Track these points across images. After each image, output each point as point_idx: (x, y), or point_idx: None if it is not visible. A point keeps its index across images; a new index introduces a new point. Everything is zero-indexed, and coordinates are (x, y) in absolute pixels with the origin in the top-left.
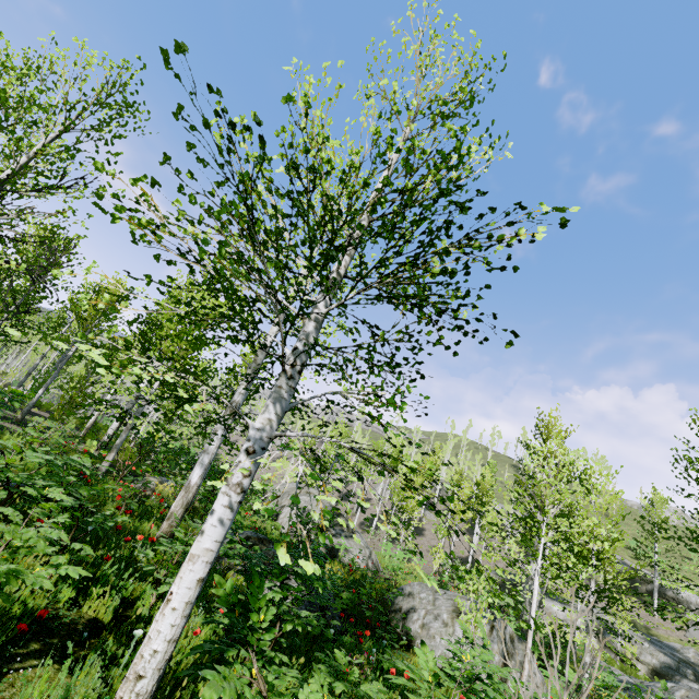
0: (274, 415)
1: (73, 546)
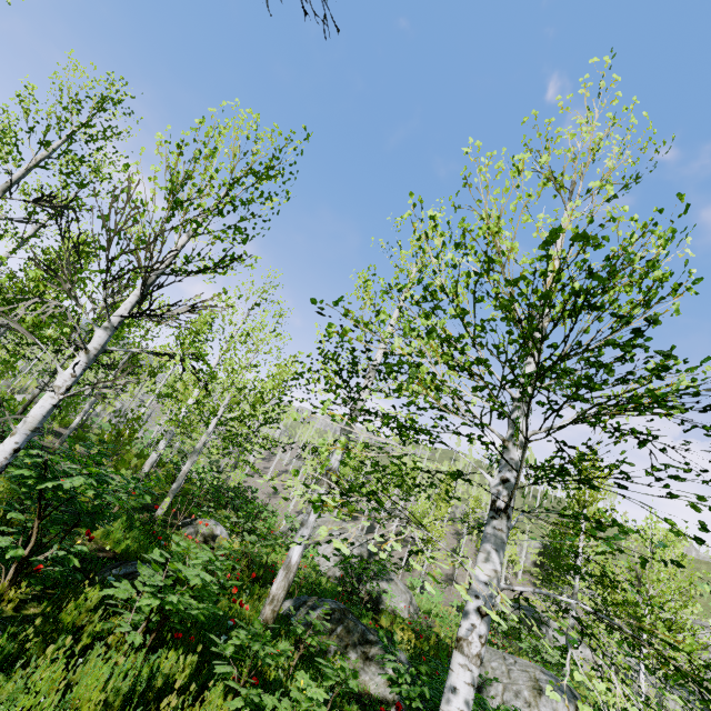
0: (499, 565)
1: (266, 703)
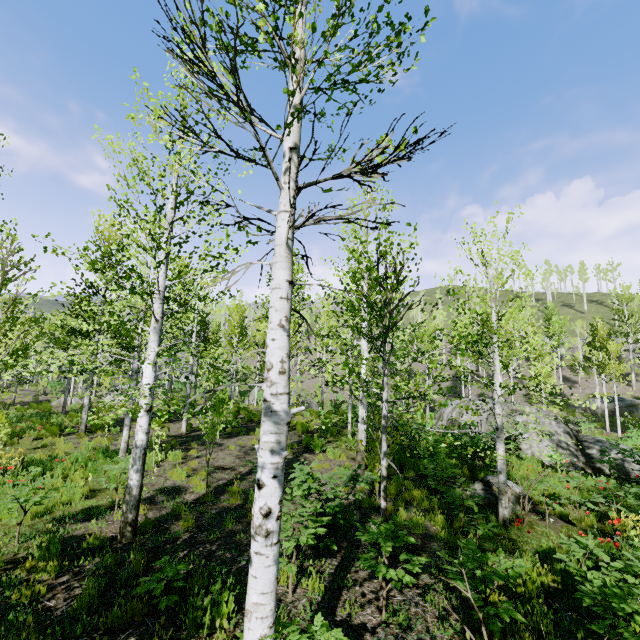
0: None
1: None
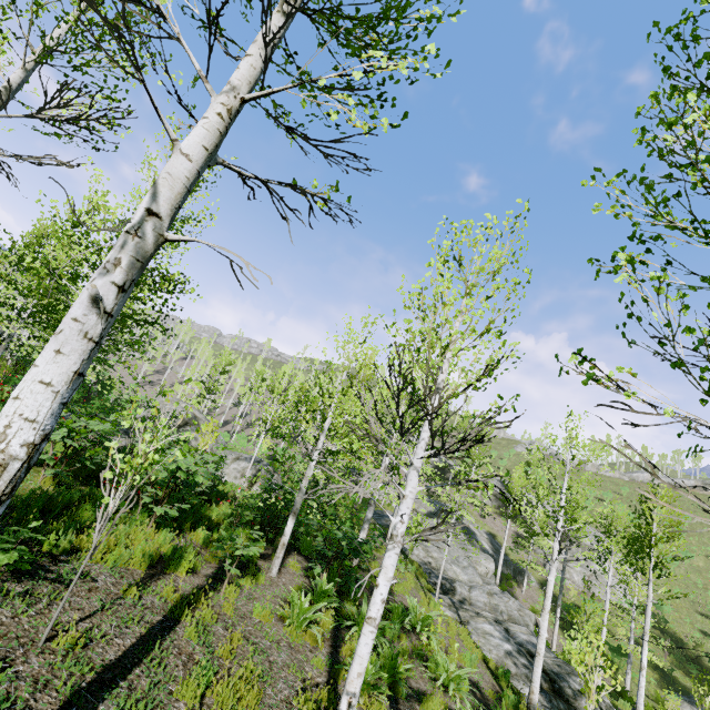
0: None
1: None
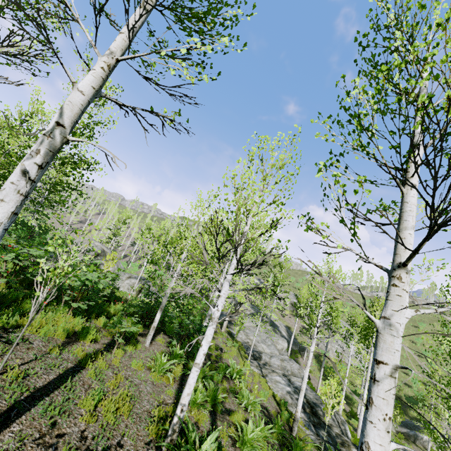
0: None
1: None
